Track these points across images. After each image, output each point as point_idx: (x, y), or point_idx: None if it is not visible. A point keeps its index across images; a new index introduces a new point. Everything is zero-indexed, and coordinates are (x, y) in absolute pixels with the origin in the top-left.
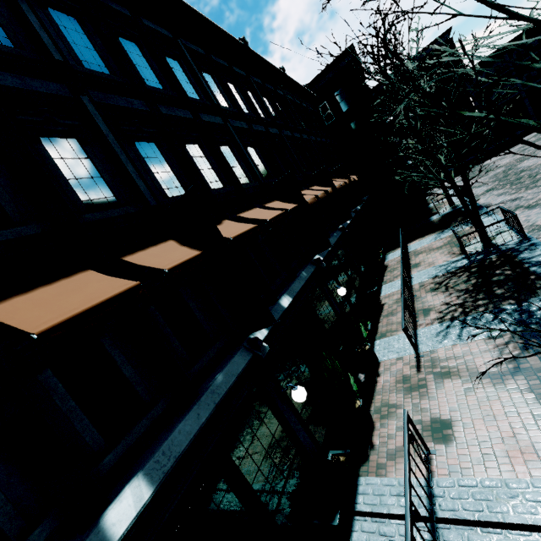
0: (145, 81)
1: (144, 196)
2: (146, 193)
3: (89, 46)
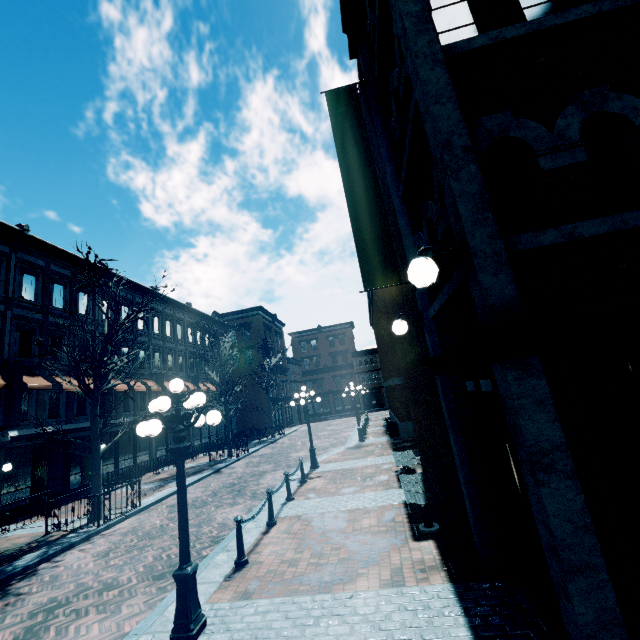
0: (54, 304)
1: (4, 354)
2: (6, 353)
3: (33, 288)
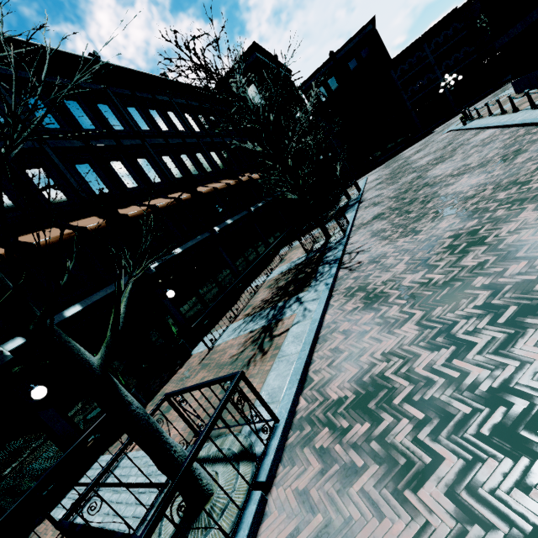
0: None
1: None
2: None
3: None
